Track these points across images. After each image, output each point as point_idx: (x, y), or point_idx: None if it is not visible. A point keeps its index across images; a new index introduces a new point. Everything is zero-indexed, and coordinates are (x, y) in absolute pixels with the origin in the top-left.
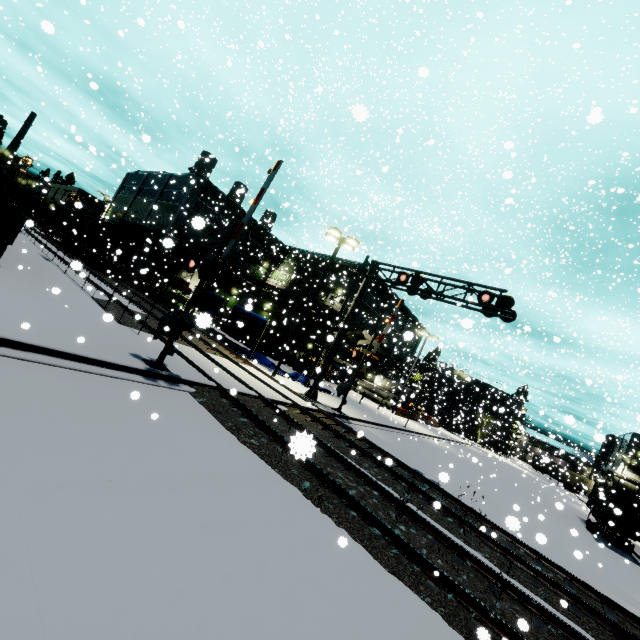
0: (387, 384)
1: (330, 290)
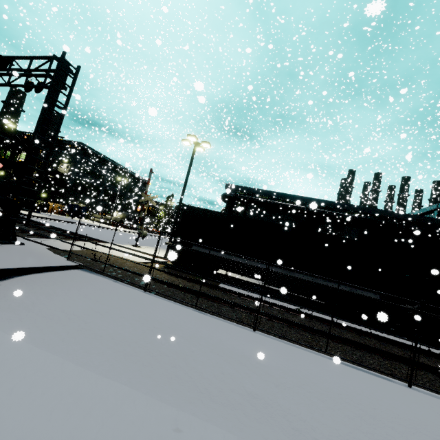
0: (120, 215)
1: (60, 161)
